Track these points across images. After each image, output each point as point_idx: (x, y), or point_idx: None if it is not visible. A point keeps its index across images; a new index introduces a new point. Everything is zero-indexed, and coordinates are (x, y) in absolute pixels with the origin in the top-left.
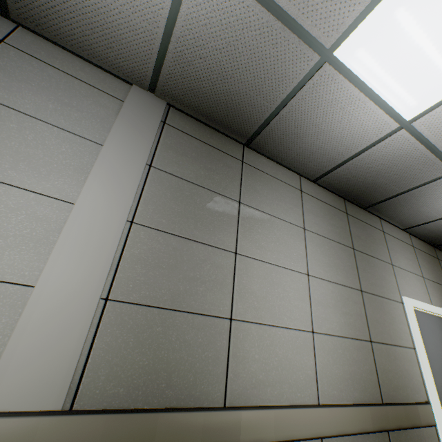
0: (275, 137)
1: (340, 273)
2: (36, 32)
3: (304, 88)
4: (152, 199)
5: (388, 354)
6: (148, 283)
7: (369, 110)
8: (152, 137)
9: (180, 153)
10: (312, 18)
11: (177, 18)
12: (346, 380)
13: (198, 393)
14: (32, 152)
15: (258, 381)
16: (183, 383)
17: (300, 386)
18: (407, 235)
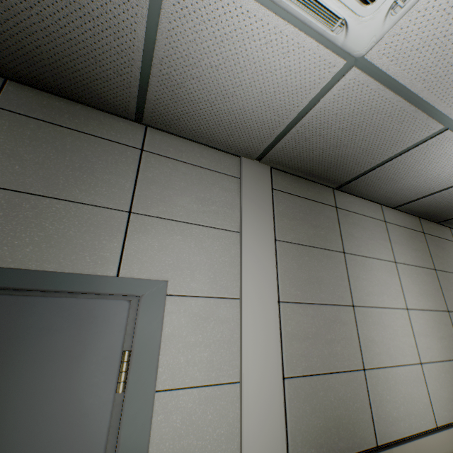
0: (369, 182)
1: (429, 299)
2: (161, 129)
3: (416, 147)
4: (285, 273)
5: None
6: (304, 355)
7: None
8: (270, 210)
9: (291, 217)
10: (449, 101)
11: (308, 111)
12: (451, 400)
13: (358, 439)
14: (198, 259)
15: (393, 418)
16: (347, 434)
17: (421, 414)
18: None
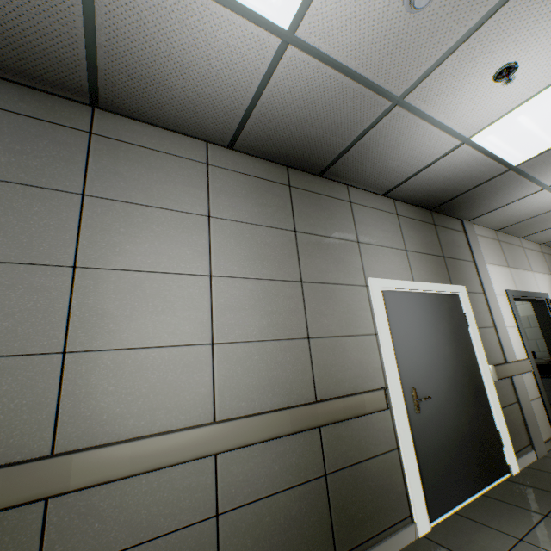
0: (126, 87)
1: (267, 266)
2: None
3: None
4: None
5: (334, 348)
6: None
7: (222, 20)
8: None
9: None
10: None
11: None
12: (262, 388)
13: (4, 449)
14: None
15: (114, 416)
16: None
17: (186, 408)
18: (390, 202)
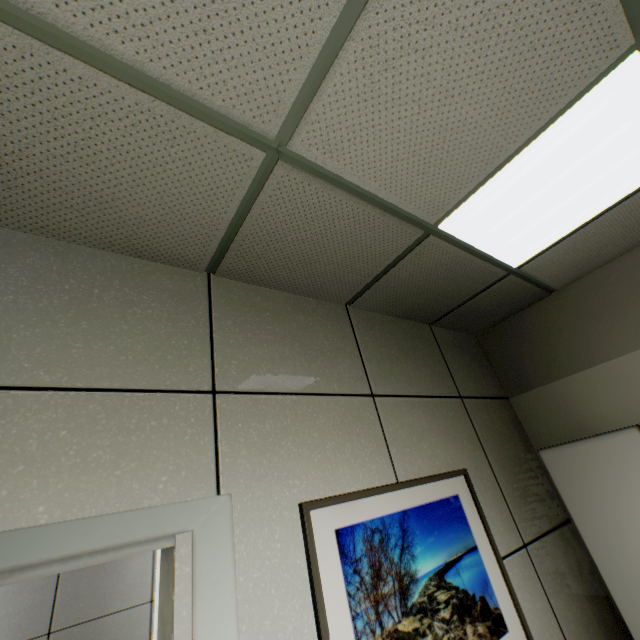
0: None
1: None
2: None
3: None
4: None
5: (84, 635)
6: None
7: None
8: None
9: None
10: None
11: None
12: None
13: None
14: None
15: None
16: None
17: None
18: None
